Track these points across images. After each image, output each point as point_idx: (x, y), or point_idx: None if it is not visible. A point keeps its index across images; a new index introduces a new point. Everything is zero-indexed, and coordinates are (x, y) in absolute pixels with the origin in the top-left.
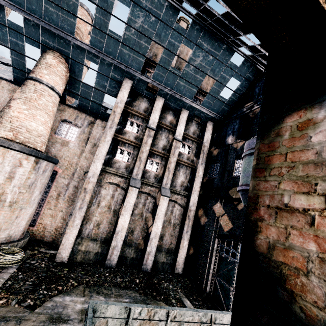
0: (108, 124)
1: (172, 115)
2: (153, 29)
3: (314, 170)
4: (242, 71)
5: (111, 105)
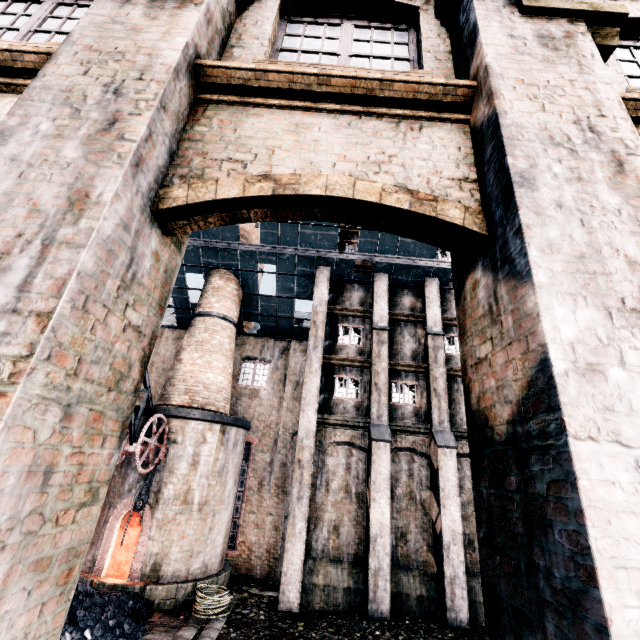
0: (310, 344)
1: (411, 295)
2: None
3: (484, 322)
4: None
5: (307, 313)
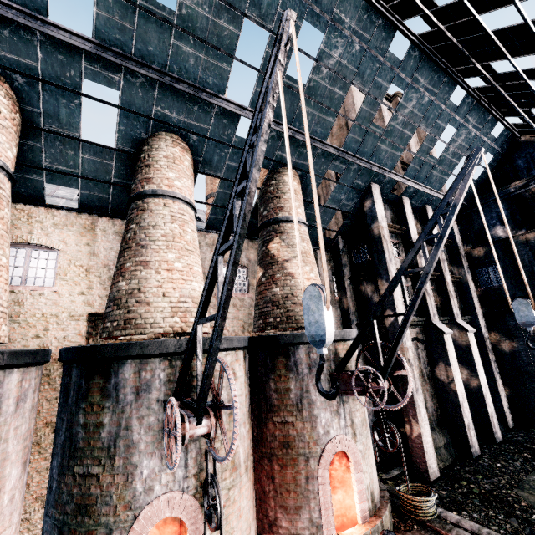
0: (386, 257)
1: (414, 218)
2: (422, 113)
3: None
4: (498, 143)
5: None
